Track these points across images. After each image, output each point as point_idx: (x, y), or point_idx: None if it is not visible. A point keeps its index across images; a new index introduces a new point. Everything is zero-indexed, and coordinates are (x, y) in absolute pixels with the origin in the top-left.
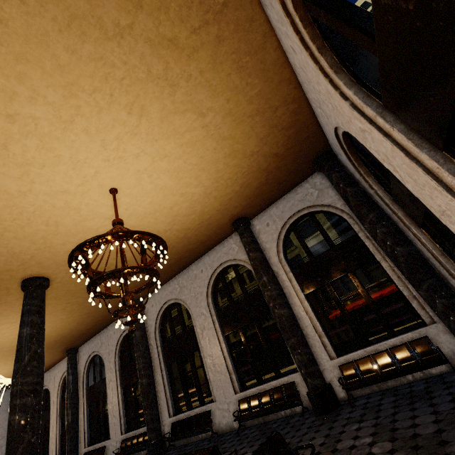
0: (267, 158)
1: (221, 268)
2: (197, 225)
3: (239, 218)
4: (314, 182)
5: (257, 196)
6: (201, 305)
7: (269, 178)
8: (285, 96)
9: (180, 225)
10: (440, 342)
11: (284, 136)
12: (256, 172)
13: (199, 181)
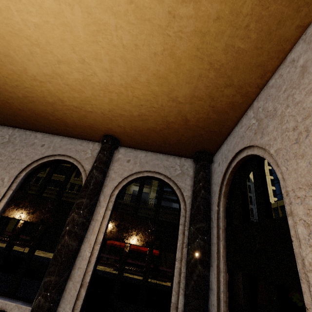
0: (179, 116)
1: (61, 158)
2: (73, 106)
3: (113, 136)
4: (184, 164)
5: (142, 134)
6: (10, 171)
7: (163, 131)
8: (246, 83)
9: (56, 88)
10: None
11: (206, 113)
12: (161, 117)
13: (111, 68)
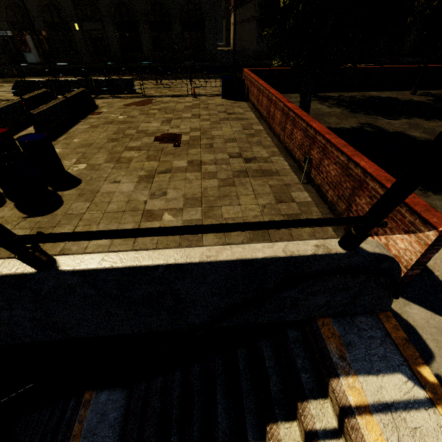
0: None
1: None
2: None
3: None
4: None
5: None
6: None
7: None
8: None
9: None
10: None
11: None
12: None
13: None
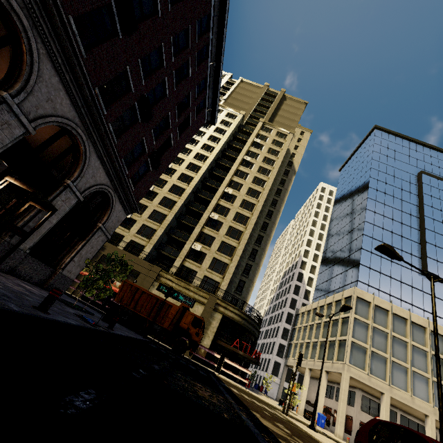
0: None
1: None
2: None
3: None
4: None
5: None
6: None
7: None
8: None
9: (33, 139)
10: None
11: None
12: None
13: None
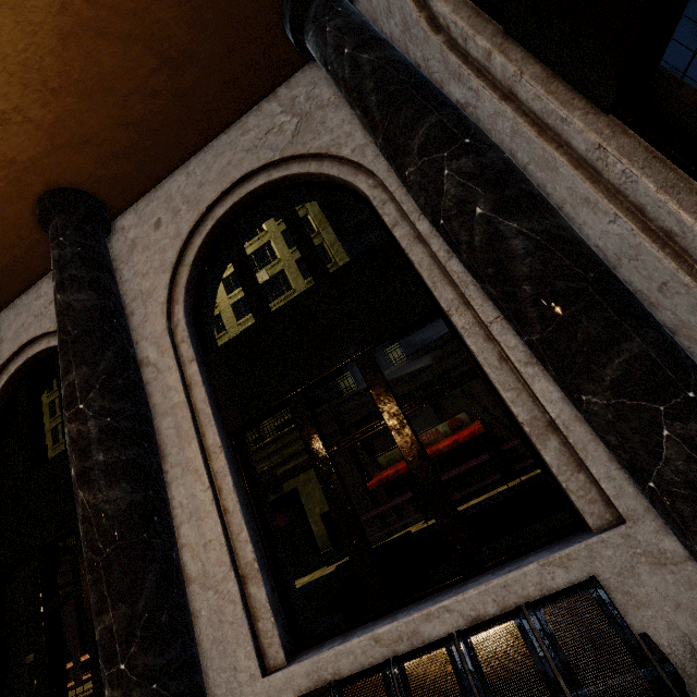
0: None
1: (20, 360)
2: None
3: (54, 189)
4: (292, 95)
5: (88, 95)
6: None
7: None
8: None
9: None
10: (641, 602)
11: None
12: None
13: None
